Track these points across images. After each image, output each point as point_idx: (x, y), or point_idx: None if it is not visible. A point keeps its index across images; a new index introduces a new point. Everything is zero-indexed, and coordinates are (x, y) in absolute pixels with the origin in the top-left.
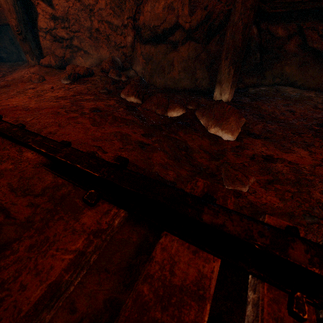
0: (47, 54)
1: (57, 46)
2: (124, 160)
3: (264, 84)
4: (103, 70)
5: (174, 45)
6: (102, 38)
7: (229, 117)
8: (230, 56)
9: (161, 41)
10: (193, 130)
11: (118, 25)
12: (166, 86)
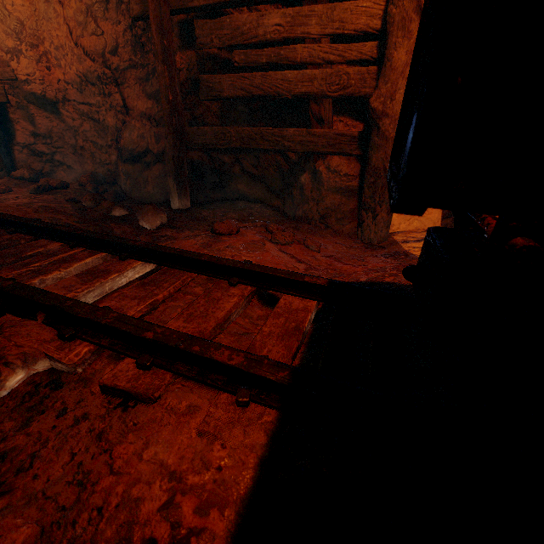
0: (21, 167)
1: (36, 160)
2: (38, 219)
3: (228, 198)
4: (81, 184)
5: (148, 165)
6: (87, 155)
7: (149, 213)
8: (171, 175)
9: (137, 161)
10: (126, 224)
11: (103, 145)
12: (143, 199)
